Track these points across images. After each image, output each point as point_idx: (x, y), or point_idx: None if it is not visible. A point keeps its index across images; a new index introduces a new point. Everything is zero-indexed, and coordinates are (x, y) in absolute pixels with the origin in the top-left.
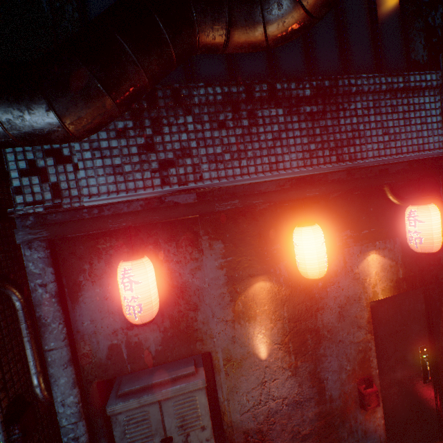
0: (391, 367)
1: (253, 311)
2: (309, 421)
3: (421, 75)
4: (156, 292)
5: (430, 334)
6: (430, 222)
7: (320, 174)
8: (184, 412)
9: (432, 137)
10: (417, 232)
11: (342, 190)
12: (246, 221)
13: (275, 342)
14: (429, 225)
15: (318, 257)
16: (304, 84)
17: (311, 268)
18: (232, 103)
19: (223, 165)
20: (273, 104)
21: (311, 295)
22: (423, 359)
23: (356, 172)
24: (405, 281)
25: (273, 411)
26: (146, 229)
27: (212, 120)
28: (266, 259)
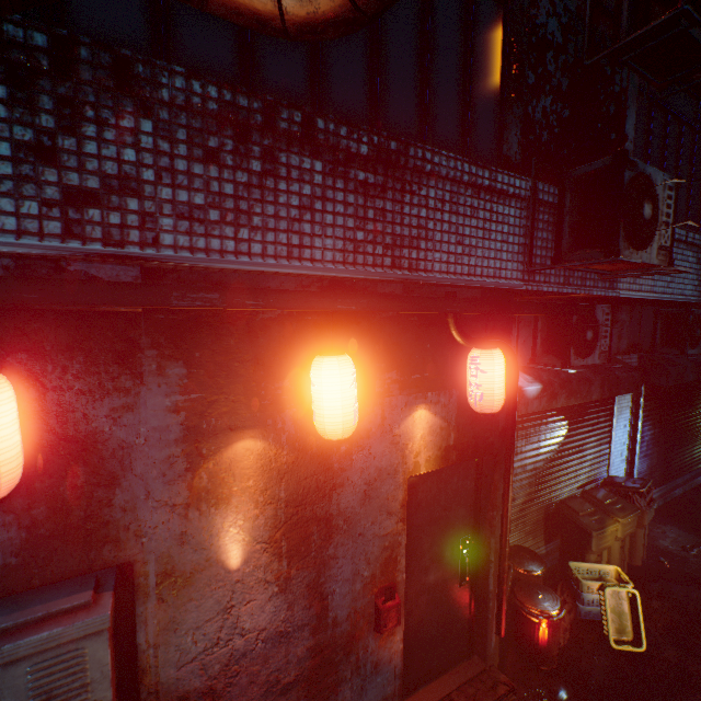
0: (424, 569)
1: (227, 489)
2: (297, 662)
3: (510, 177)
4: (9, 448)
5: (476, 521)
6: (492, 373)
7: (366, 281)
8: (53, 683)
9: (512, 263)
10: (476, 385)
11: (390, 309)
12: (235, 334)
13: (258, 541)
14: (490, 377)
15: (340, 407)
16: (360, 134)
17: (329, 422)
18: (236, 124)
19: (205, 228)
20: (309, 151)
21: (327, 464)
22: (463, 555)
23: (417, 288)
24: (457, 450)
25: (240, 654)
26: (15, 318)
27: (193, 141)
28: (263, 402)
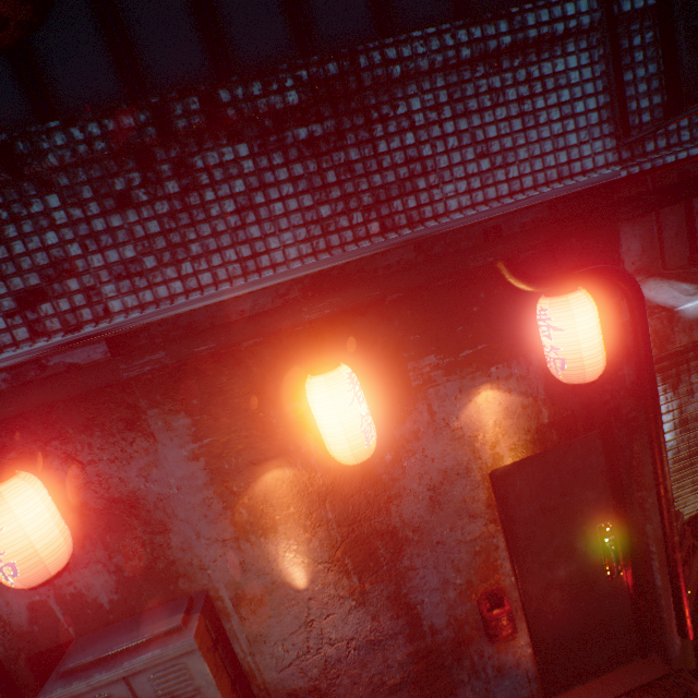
0: (547, 564)
1: (270, 519)
2: (399, 666)
3: (552, 6)
4: (46, 534)
5: (618, 503)
6: (573, 329)
7: (358, 260)
8: (171, 687)
9: (590, 143)
10: (553, 349)
11: (379, 295)
12: (225, 371)
13: (318, 561)
14: (572, 336)
15: (344, 431)
16: (281, 79)
17: (337, 449)
18: (133, 151)
19: (146, 279)
20: (225, 137)
21: (373, 477)
22: (605, 544)
23: (436, 241)
24: (556, 427)
25: (334, 660)
26: (38, 415)
27: (101, 193)
28: (278, 430)
